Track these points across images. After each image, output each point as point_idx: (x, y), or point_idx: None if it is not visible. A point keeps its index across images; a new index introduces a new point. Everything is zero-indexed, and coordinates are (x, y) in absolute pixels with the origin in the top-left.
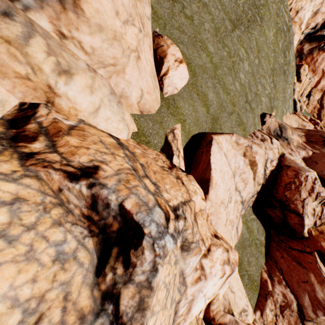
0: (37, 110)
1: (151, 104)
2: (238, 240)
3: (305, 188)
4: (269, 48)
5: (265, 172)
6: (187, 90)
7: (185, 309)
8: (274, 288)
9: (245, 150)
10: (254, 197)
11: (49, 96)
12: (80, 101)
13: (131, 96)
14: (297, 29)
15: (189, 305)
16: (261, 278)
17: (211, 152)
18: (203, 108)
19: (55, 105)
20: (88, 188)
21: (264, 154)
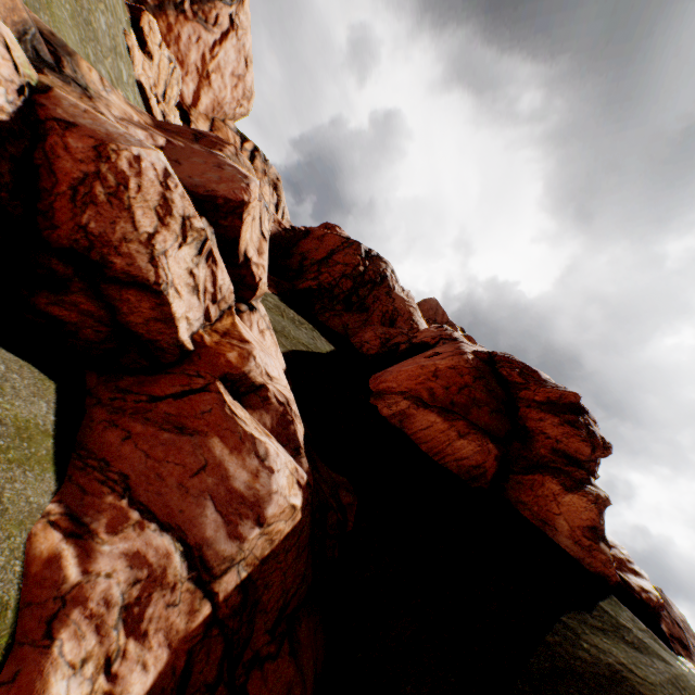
0: None
1: None
2: None
3: (145, 199)
4: None
5: None
6: None
7: None
8: (96, 562)
9: None
10: None
11: None
12: None
13: None
14: None
15: None
16: (31, 564)
17: None
18: None
19: None
20: None
21: None
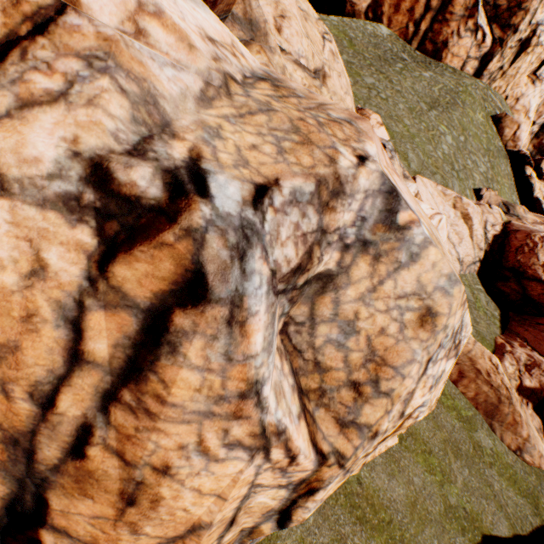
0: None
1: None
2: None
3: (543, 250)
4: (477, 129)
5: (486, 235)
6: None
7: None
8: (515, 349)
9: (453, 201)
10: (476, 265)
11: None
12: None
13: None
14: (523, 118)
15: None
16: (496, 342)
17: (416, 181)
18: (404, 162)
19: None
20: None
21: (480, 213)
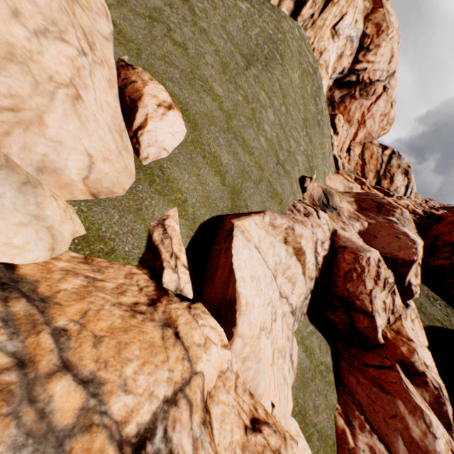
0: None
1: (115, 179)
2: (296, 375)
3: (369, 275)
4: (296, 93)
5: (317, 260)
6: (185, 150)
7: None
8: (357, 441)
9: (285, 234)
10: (307, 298)
11: None
12: None
13: (66, 168)
14: (324, 73)
15: None
16: (337, 428)
17: (233, 251)
18: (216, 178)
19: None
20: None
21: (311, 235)
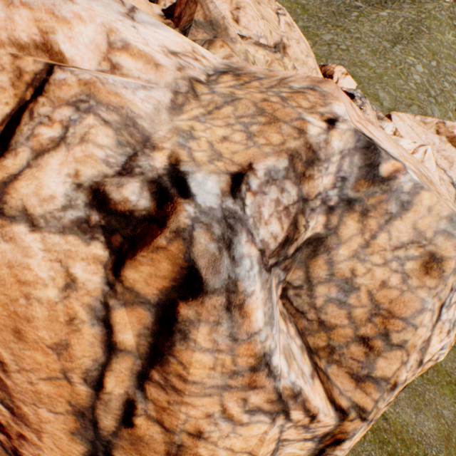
0: None
1: None
2: None
3: None
4: (449, 50)
5: None
6: None
7: None
8: None
9: (436, 128)
10: None
11: None
12: None
13: None
14: None
15: None
16: None
17: (391, 118)
18: (376, 103)
19: None
20: None
21: None
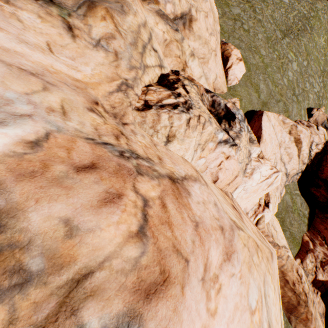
0: (179, 73)
1: (221, 85)
2: (282, 204)
3: None
4: (319, 52)
5: (310, 153)
6: (244, 79)
7: (250, 171)
8: (316, 248)
9: (290, 129)
10: (298, 175)
11: (184, 67)
12: (195, 71)
13: (209, 78)
14: None
15: (251, 171)
16: (303, 239)
17: (262, 119)
18: (256, 94)
19: (185, 72)
20: (211, 98)
21: (309, 136)
